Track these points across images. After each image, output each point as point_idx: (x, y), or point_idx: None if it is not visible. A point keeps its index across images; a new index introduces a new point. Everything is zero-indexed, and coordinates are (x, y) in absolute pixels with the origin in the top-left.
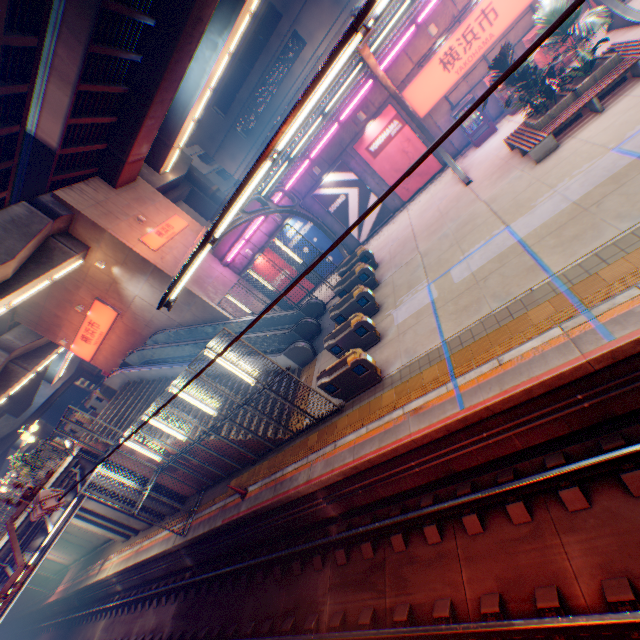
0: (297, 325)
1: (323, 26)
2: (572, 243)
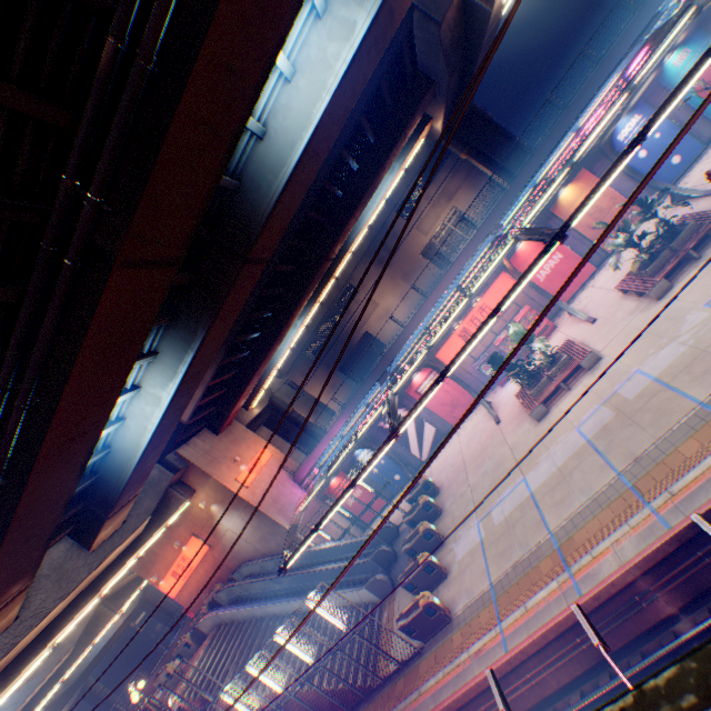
0: (374, 553)
1: (371, 278)
2: (558, 505)
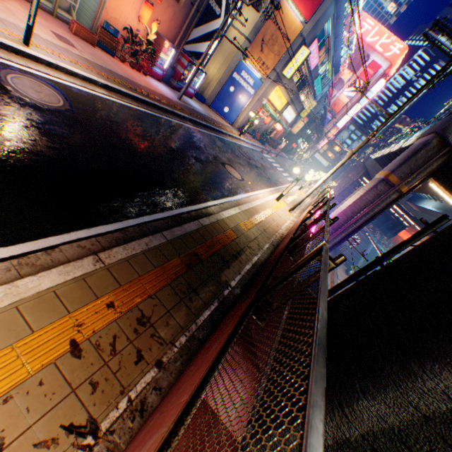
0: None
1: None
2: None
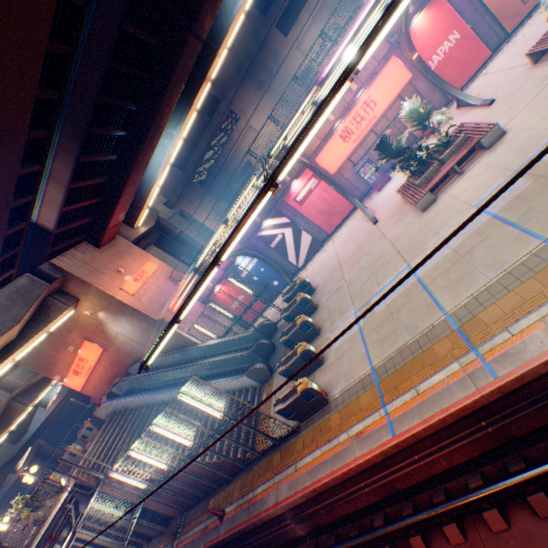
0: (254, 346)
1: (251, 104)
2: (456, 285)
